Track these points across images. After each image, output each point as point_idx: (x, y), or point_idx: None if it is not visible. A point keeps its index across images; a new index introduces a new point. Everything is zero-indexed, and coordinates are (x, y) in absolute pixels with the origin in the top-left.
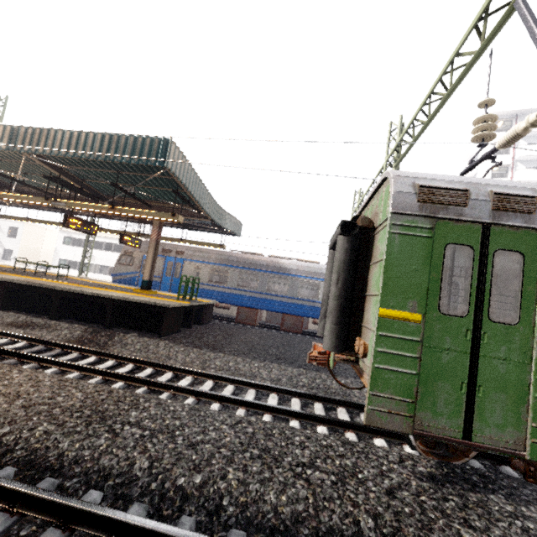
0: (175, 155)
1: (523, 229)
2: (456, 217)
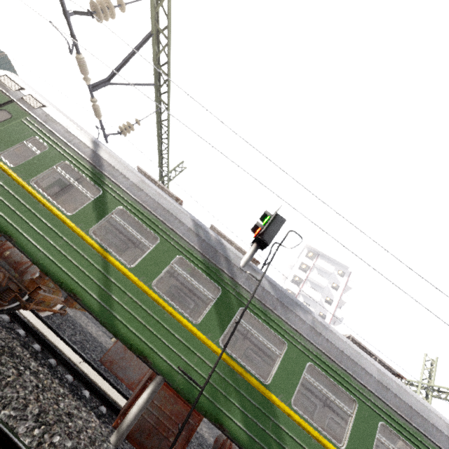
0: (6, 66)
1: (25, 111)
2: (3, 90)
